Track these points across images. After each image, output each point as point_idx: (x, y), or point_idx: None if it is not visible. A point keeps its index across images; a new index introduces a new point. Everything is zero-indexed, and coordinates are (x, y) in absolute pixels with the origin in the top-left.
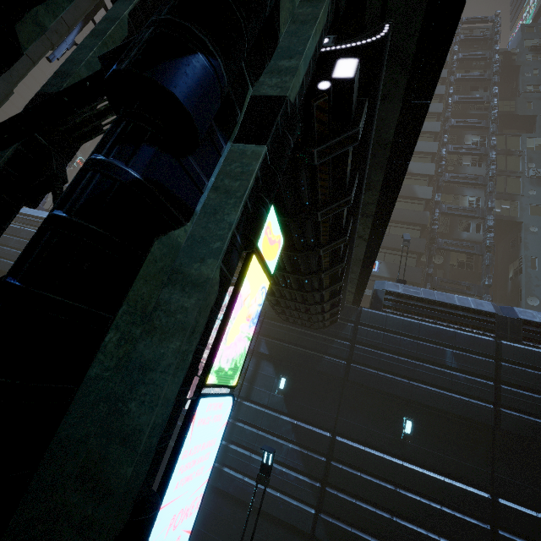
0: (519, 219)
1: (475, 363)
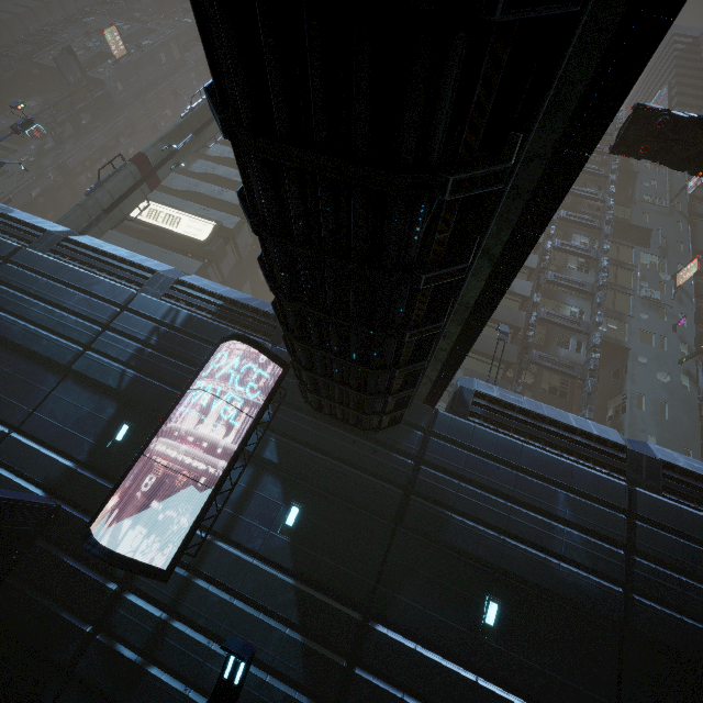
0: (627, 344)
1: (599, 516)
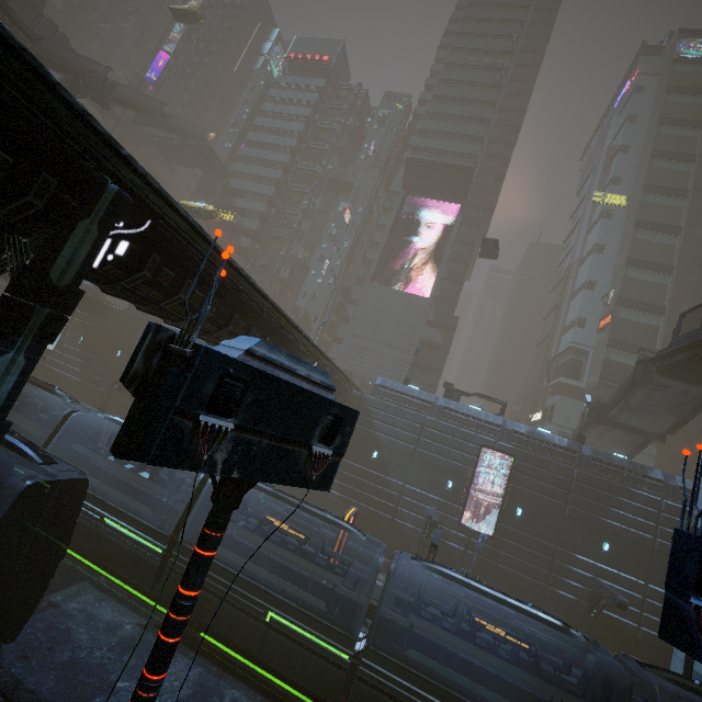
0: (309, 264)
1: None
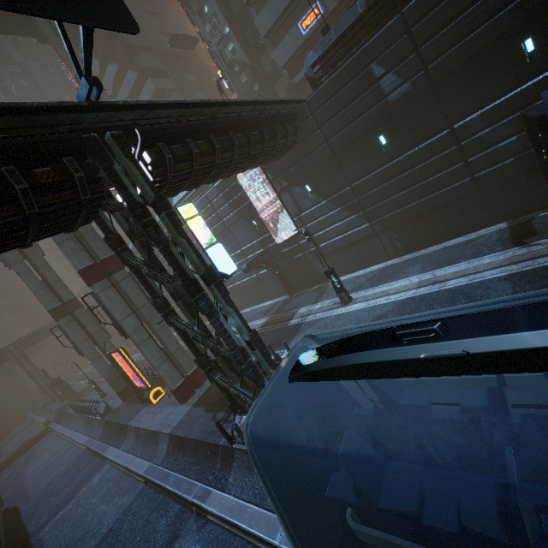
0: None
1: (394, 53)
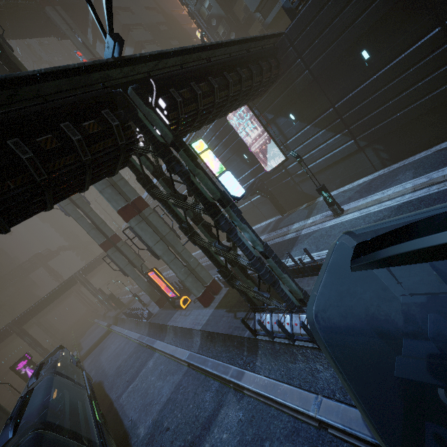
0: None
1: None
